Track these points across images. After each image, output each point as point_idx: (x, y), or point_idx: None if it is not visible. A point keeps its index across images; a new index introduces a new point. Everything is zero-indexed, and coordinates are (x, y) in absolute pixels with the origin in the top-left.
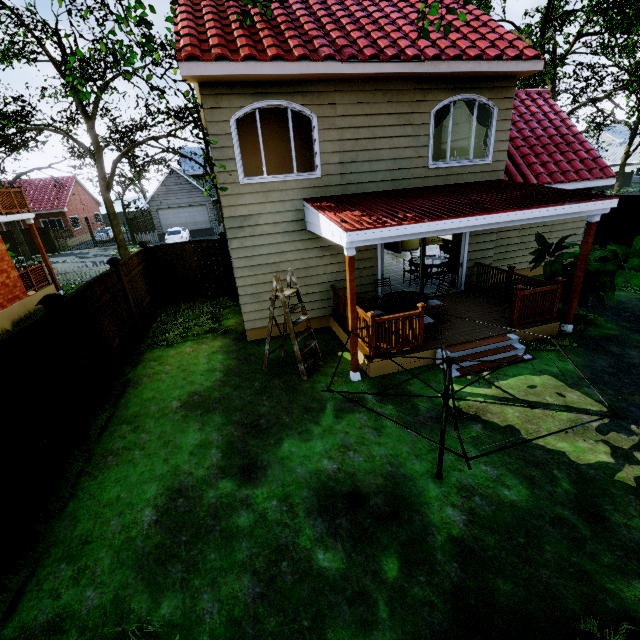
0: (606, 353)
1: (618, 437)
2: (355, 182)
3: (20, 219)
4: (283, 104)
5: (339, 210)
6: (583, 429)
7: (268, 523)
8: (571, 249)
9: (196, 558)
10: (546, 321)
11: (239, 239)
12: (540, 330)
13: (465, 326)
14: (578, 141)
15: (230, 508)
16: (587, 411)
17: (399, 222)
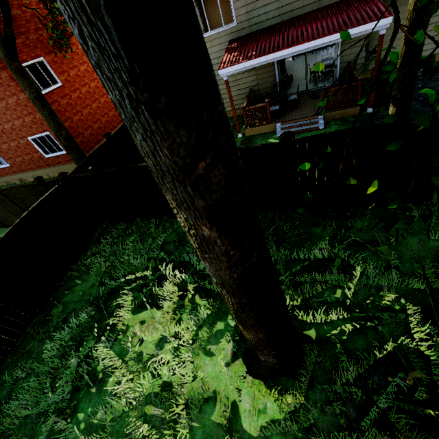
0: None
1: None
2: (256, 23)
3: None
4: None
5: (231, 52)
6: None
7: None
8: None
9: None
10: (351, 106)
11: None
12: (344, 112)
13: (304, 111)
14: None
15: None
16: None
17: (241, 61)
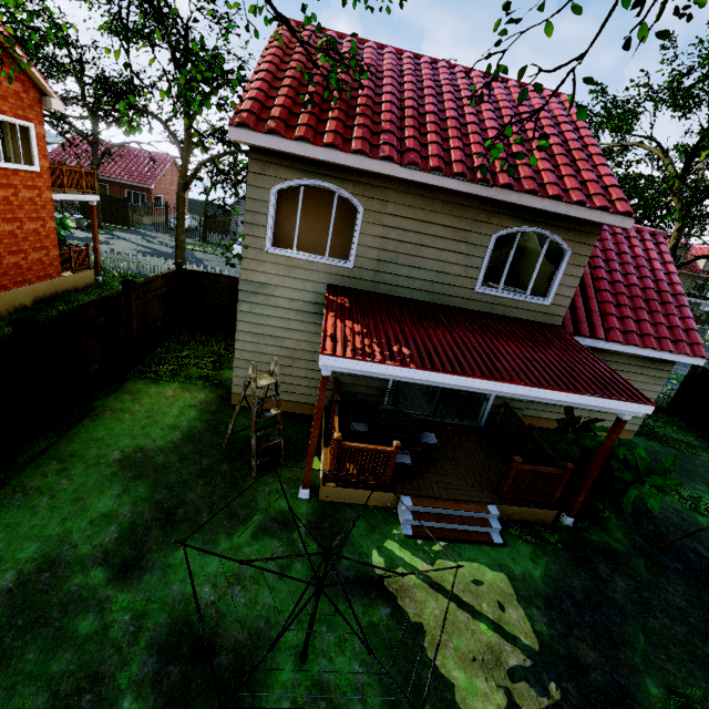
0: (589, 571)
1: (526, 691)
2: (388, 283)
3: (108, 183)
4: (331, 187)
5: (344, 316)
6: (495, 663)
7: (105, 640)
8: (633, 418)
9: (15, 651)
10: (542, 504)
11: (250, 303)
12: (531, 512)
13: (451, 476)
14: (677, 303)
15: (83, 605)
16: (515, 641)
17: (383, 360)
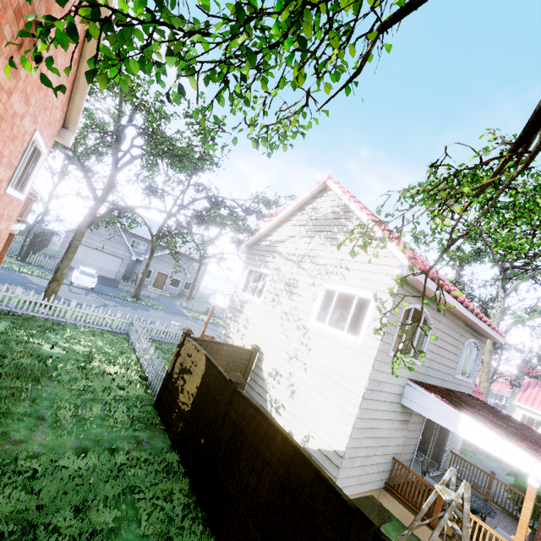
0: None
1: None
2: (430, 374)
3: None
4: (425, 311)
5: (479, 419)
6: None
7: None
8: (460, 441)
9: None
10: None
11: (367, 400)
12: None
13: None
14: None
15: None
16: None
17: None
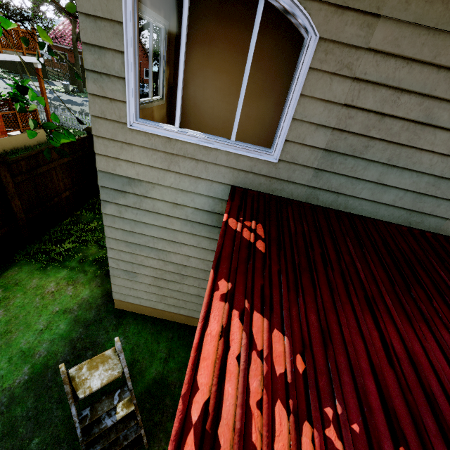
0: None
1: None
2: (337, 190)
3: None
4: None
5: (250, 298)
6: None
7: None
8: None
9: None
10: None
11: (117, 205)
12: None
13: None
14: None
15: None
16: None
17: None
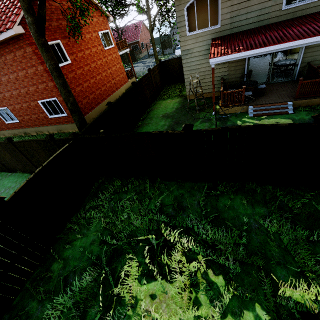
0: None
1: None
2: (237, 26)
3: None
4: None
5: (217, 46)
6: None
7: None
8: None
9: None
10: (318, 97)
11: (186, 59)
12: (311, 101)
13: (272, 97)
14: None
15: None
16: None
17: (231, 53)
